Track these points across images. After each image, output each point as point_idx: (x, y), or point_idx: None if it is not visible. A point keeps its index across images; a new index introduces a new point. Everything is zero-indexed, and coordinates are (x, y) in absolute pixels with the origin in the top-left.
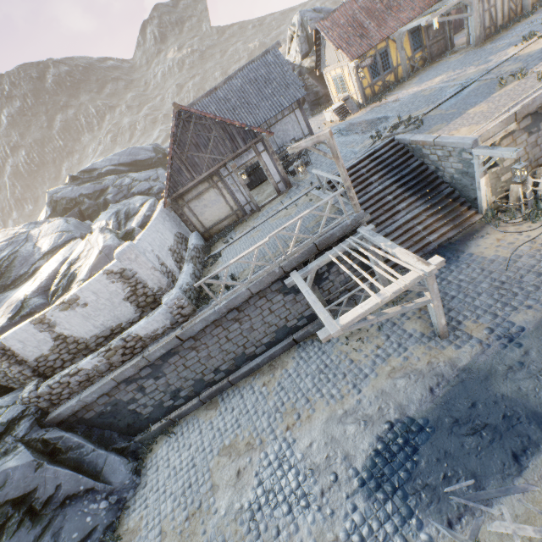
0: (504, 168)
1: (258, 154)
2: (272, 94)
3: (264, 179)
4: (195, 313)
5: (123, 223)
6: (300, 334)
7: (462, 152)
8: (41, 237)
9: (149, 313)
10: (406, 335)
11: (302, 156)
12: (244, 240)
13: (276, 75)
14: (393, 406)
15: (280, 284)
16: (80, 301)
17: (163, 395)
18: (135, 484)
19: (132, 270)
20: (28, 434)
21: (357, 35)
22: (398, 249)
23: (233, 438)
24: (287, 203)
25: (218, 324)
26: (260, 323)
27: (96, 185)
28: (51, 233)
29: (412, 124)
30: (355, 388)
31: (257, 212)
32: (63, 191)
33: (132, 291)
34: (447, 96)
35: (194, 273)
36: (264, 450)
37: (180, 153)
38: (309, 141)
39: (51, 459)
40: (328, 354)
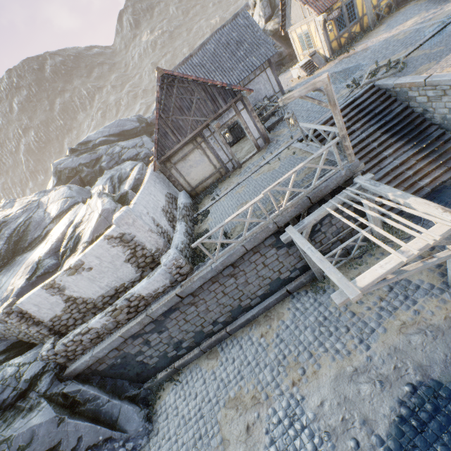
0: None
1: (238, 113)
2: (244, 55)
3: (240, 138)
4: (192, 272)
5: (117, 187)
6: (293, 285)
7: None
8: (49, 204)
9: (149, 274)
10: (411, 287)
11: (277, 112)
12: (230, 197)
13: (247, 37)
14: (412, 366)
15: (273, 238)
16: (85, 266)
17: (166, 346)
18: (147, 431)
19: (130, 234)
20: (49, 389)
21: None
22: (413, 199)
23: (237, 390)
24: (269, 158)
25: (214, 280)
26: (254, 277)
27: (91, 154)
28: (57, 199)
29: (393, 68)
30: (362, 343)
31: (239, 168)
32: (65, 162)
33: (132, 253)
34: (428, 35)
35: (186, 231)
36: (271, 405)
37: (166, 118)
38: (303, 90)
39: (71, 411)
40: (325, 305)
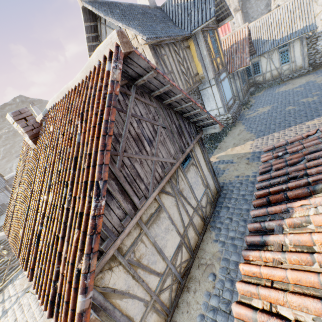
0: None
1: None
2: None
3: None
4: None
5: None
6: None
7: None
8: None
9: None
10: None
11: None
12: None
13: None
14: None
15: None
16: None
17: None
18: None
19: None
20: None
21: None
22: None
23: None
24: None
25: None
26: None
27: None
28: None
29: None
30: None
31: None
32: None
33: None
34: None
35: None
36: None
37: None
38: None
39: None
40: None
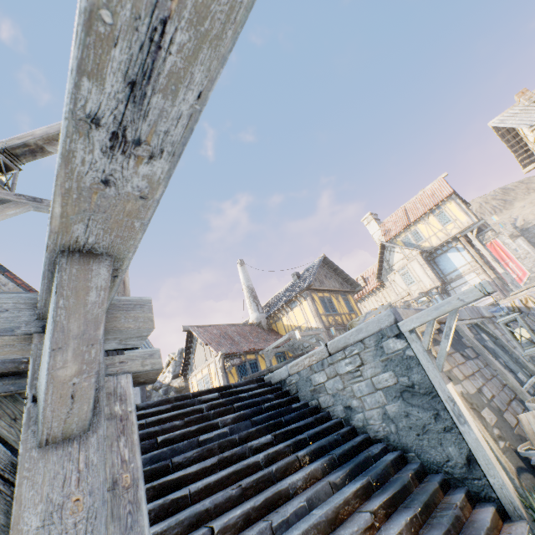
0: (472, 396)
1: None
2: None
3: None
4: None
5: None
6: None
7: (383, 342)
8: None
9: None
10: None
11: None
12: None
13: None
14: None
15: None
16: None
17: None
18: None
19: None
20: None
21: (228, 342)
22: None
23: None
24: None
25: None
26: None
27: None
28: None
29: None
30: None
31: None
32: None
33: None
34: None
35: None
36: None
37: None
38: (58, 125)
39: None
40: None
